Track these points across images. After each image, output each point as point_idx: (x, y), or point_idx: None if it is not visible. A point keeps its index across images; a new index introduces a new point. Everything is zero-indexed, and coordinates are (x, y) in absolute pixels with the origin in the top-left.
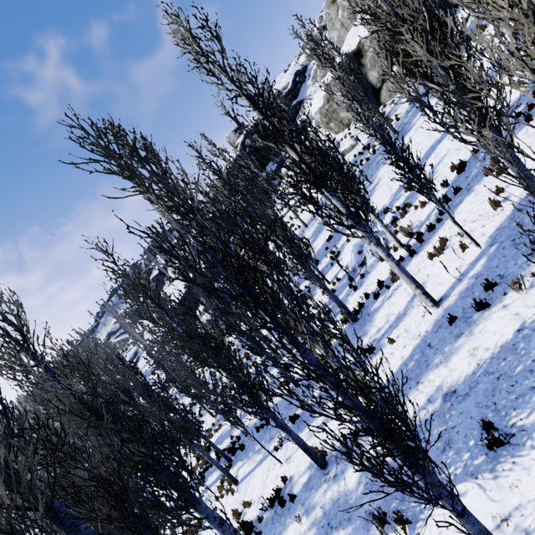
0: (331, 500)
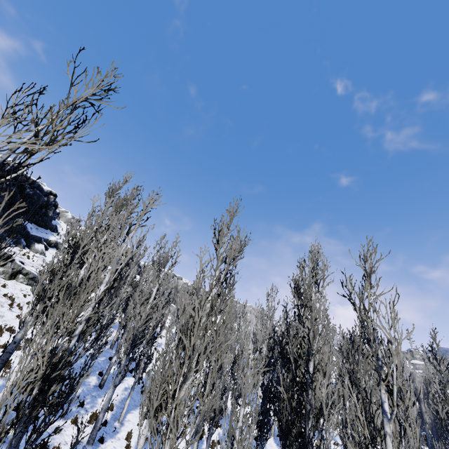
0: None
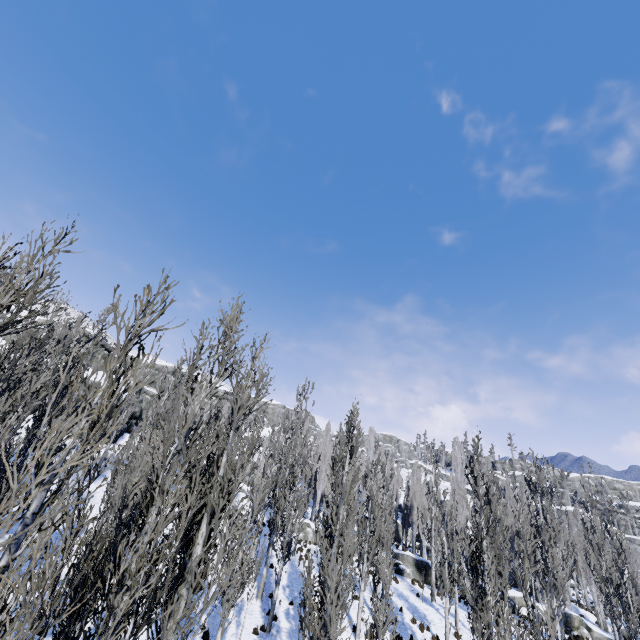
0: (287, 637)
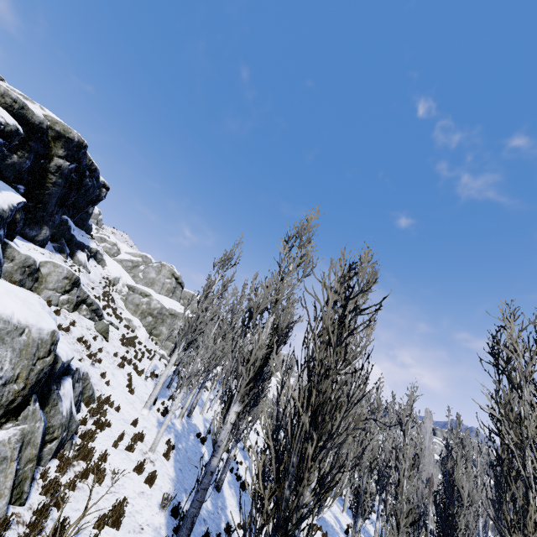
0: None
